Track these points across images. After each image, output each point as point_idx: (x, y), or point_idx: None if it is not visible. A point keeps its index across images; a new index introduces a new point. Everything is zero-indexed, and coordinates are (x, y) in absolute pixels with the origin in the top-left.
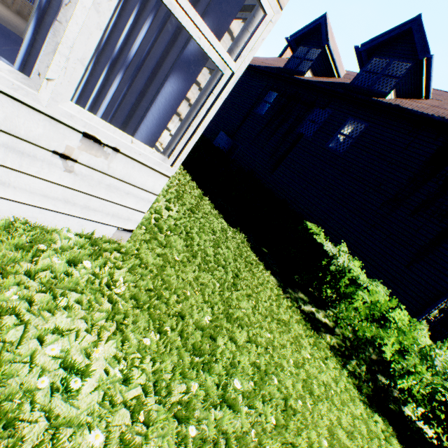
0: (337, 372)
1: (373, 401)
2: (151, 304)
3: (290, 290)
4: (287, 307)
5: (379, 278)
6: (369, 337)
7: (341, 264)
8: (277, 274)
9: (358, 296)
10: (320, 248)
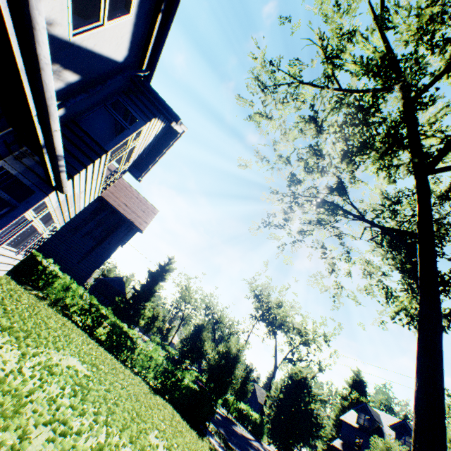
0: (53, 309)
1: (64, 315)
2: (19, 294)
3: (24, 286)
4: (29, 293)
5: (64, 270)
6: (62, 297)
7: (52, 269)
8: (15, 279)
9: (57, 282)
10: (41, 263)
